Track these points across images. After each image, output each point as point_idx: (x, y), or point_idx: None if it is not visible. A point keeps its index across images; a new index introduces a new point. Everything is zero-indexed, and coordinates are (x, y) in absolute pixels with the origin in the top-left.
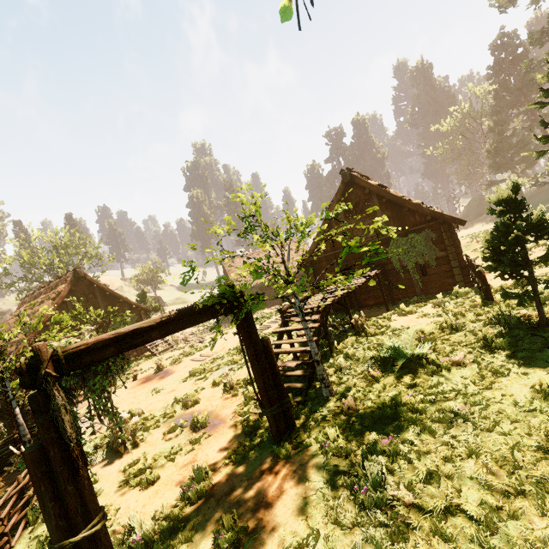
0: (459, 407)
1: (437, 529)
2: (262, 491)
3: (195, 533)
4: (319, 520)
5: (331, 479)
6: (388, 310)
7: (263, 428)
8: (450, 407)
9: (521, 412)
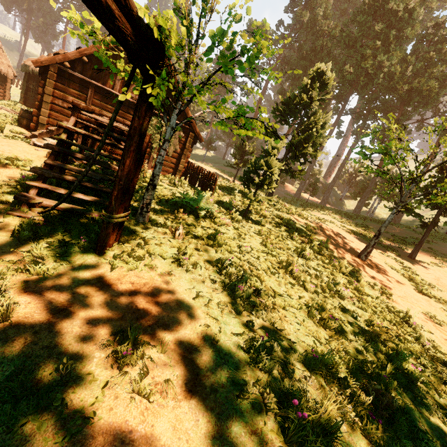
0: (246, 246)
1: (275, 304)
2: (130, 300)
3: (36, 370)
4: (217, 312)
5: (200, 284)
6: None
7: (59, 237)
8: (242, 245)
9: (263, 253)
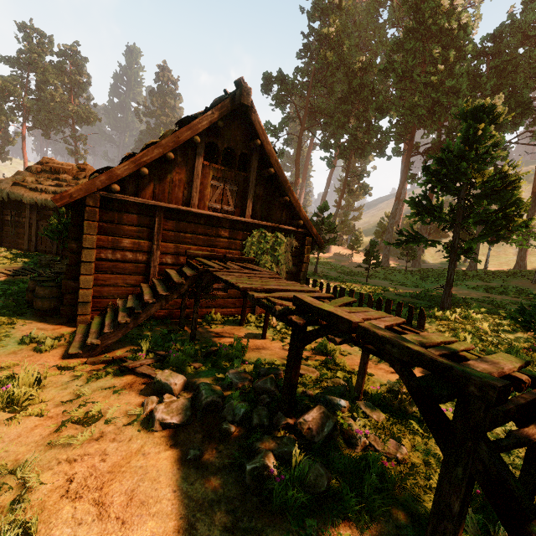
0: None
1: None
2: None
3: None
4: None
5: None
6: (265, 338)
7: None
8: None
9: None
